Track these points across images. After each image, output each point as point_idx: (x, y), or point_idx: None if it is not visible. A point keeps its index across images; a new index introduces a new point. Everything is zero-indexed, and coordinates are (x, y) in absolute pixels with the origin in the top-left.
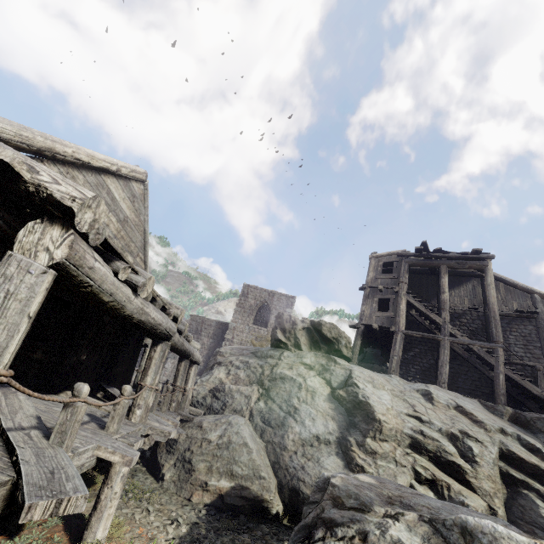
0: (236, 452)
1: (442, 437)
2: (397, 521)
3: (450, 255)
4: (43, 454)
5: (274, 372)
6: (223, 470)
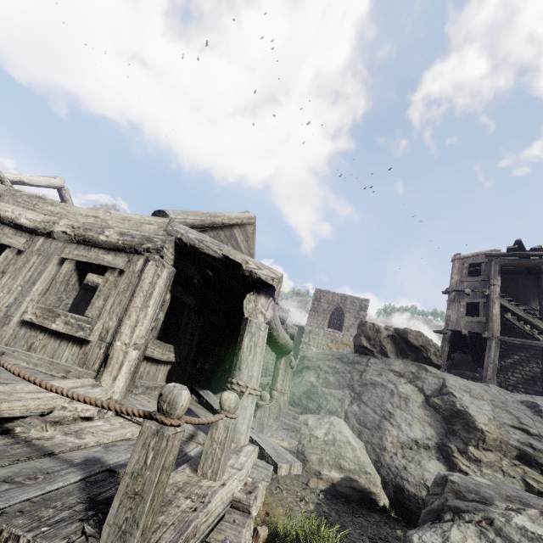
0: (342, 449)
1: None
2: (519, 514)
3: None
4: (260, 437)
5: (363, 378)
6: (333, 463)
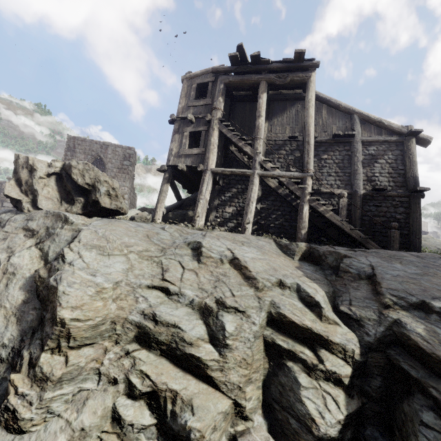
0: None
1: (192, 313)
2: None
3: (271, 65)
4: None
5: None
6: None
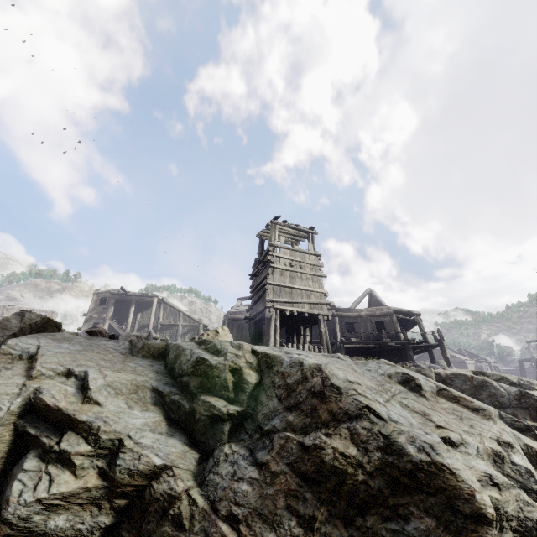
0: None
1: None
2: None
3: (137, 294)
4: None
5: None
6: None
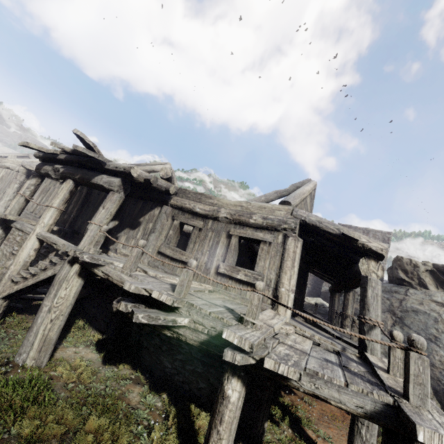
0: None
1: None
2: None
3: None
4: None
5: (404, 305)
6: None
